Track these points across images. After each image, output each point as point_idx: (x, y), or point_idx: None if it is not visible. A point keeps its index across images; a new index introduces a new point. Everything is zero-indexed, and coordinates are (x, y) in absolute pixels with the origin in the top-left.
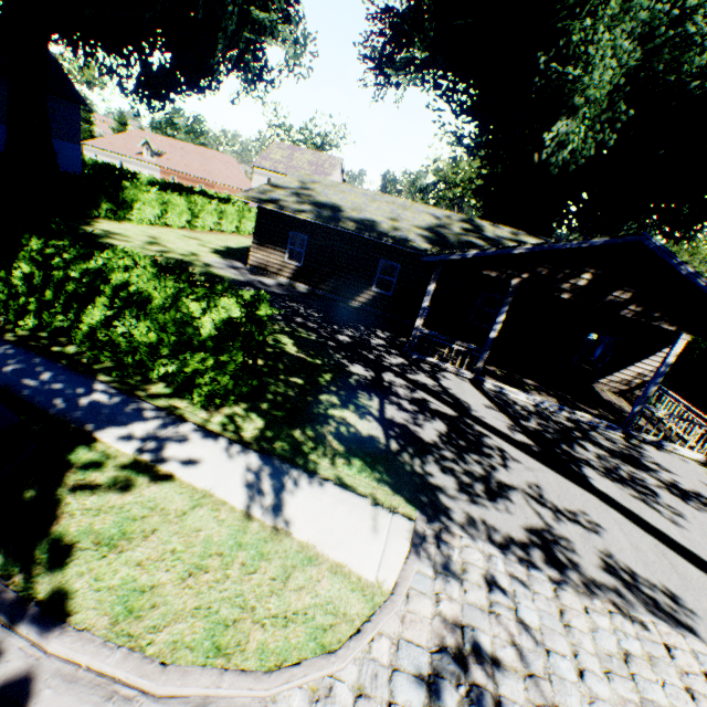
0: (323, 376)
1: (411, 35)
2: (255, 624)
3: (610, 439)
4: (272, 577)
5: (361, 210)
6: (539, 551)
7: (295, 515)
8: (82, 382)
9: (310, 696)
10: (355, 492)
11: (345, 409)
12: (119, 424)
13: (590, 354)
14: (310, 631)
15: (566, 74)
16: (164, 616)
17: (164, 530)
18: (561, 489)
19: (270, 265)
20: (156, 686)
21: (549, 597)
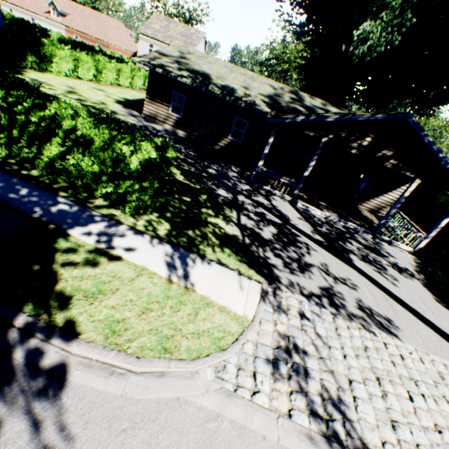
0: (201, 196)
1: None
2: (183, 337)
3: (365, 238)
4: (188, 313)
5: (223, 79)
6: (326, 299)
7: (196, 280)
8: (49, 197)
9: (215, 370)
10: (228, 267)
11: (217, 218)
12: (81, 225)
13: (357, 187)
14: (212, 340)
15: None
16: (133, 334)
17: (123, 289)
18: (338, 267)
19: (158, 115)
20: (136, 368)
21: (330, 321)
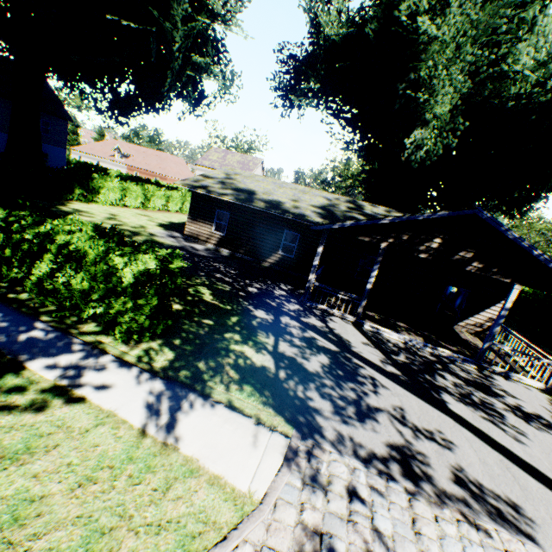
0: (230, 318)
1: (308, 73)
2: (130, 532)
3: (466, 370)
4: (154, 487)
5: (271, 194)
6: (398, 465)
7: (185, 432)
8: (25, 322)
9: None
10: (241, 413)
11: (245, 344)
12: (48, 355)
13: (452, 303)
14: (180, 538)
15: (418, 98)
16: (46, 525)
17: (65, 445)
18: (422, 412)
19: (200, 235)
20: None
21: (404, 506)
